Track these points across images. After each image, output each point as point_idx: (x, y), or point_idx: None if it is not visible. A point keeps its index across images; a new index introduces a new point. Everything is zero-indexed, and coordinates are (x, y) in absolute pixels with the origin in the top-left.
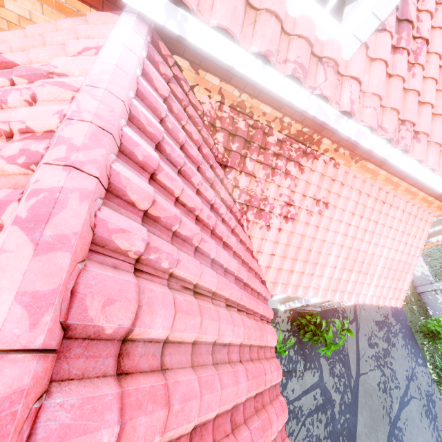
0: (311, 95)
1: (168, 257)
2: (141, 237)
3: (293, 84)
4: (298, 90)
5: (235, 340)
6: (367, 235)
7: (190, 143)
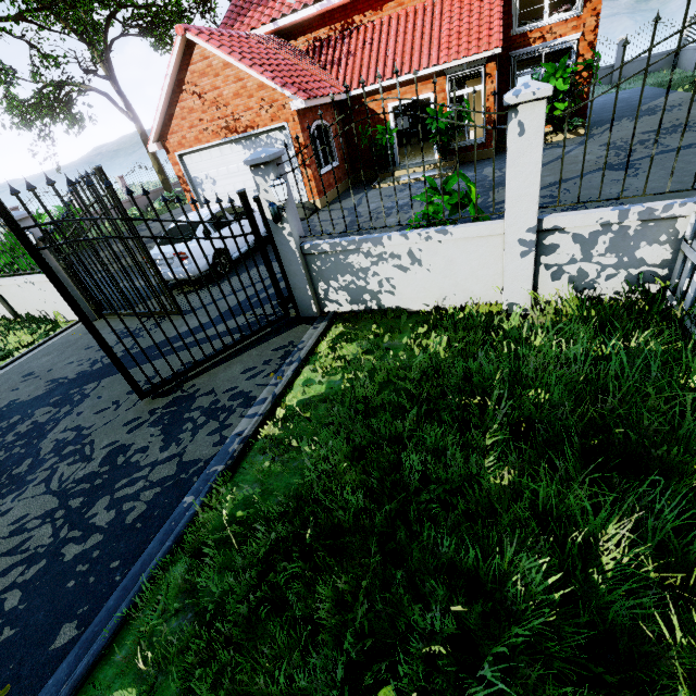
0: (314, 6)
1: (261, 42)
2: (254, 37)
3: (307, 9)
4: (310, 9)
5: (287, 62)
6: (417, 32)
7: (285, 46)
